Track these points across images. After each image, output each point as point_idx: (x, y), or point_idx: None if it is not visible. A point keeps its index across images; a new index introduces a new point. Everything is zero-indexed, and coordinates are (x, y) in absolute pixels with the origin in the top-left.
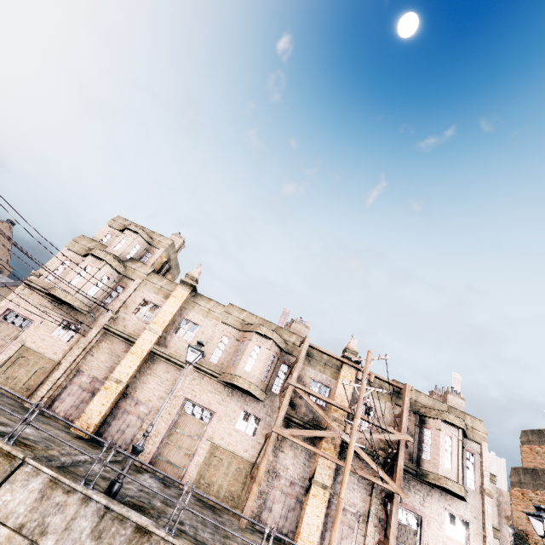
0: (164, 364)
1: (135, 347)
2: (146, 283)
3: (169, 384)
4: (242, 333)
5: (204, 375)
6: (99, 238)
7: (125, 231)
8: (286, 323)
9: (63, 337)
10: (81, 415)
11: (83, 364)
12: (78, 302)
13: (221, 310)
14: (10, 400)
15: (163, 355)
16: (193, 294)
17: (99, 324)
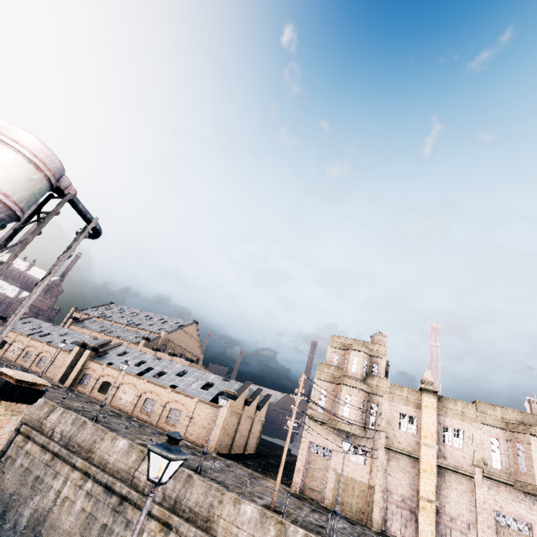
0: (452, 475)
1: (423, 464)
2: (392, 396)
3: (468, 496)
4: (508, 432)
5: (497, 484)
6: (330, 360)
7: (350, 351)
8: (530, 400)
9: (359, 461)
10: (418, 536)
11: (388, 484)
12: (358, 430)
13: (473, 410)
14: (367, 529)
15: (449, 468)
16: (437, 397)
17: (380, 445)
